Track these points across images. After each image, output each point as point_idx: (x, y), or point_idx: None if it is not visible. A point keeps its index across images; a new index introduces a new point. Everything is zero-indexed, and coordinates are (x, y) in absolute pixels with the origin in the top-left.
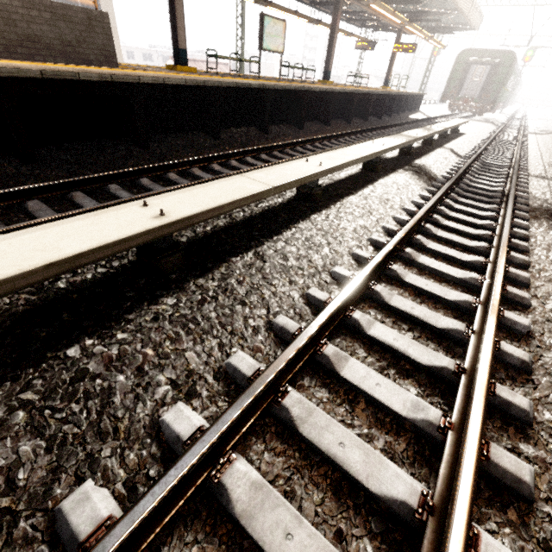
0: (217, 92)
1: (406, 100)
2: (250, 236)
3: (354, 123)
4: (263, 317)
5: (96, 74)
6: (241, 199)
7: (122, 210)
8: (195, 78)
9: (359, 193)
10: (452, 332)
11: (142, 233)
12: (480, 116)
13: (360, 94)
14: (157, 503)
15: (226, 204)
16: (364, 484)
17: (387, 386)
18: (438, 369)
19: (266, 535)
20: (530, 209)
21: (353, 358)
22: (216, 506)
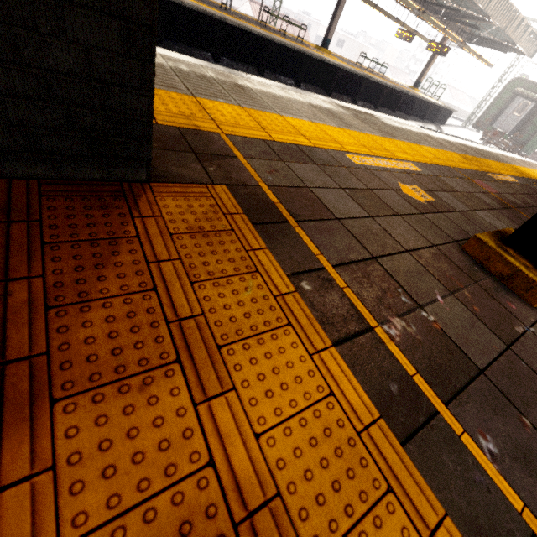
0: None
1: (414, 103)
2: None
3: (306, 89)
4: None
5: None
6: None
7: None
8: None
9: None
10: None
11: None
12: None
13: (317, 60)
14: None
15: None
16: None
17: None
18: None
19: None
20: None
21: None
22: None
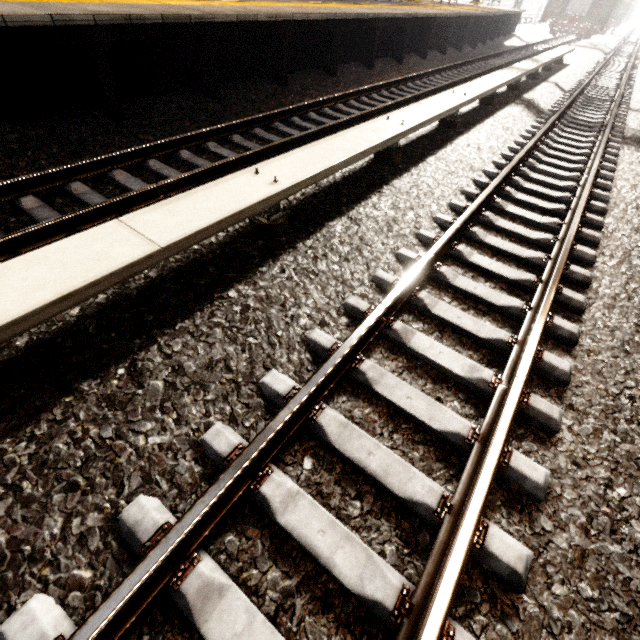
0: (340, 25)
1: (502, 21)
2: (426, 149)
3: (448, 54)
4: (456, 188)
5: (267, 15)
6: (433, 118)
7: (379, 122)
8: (320, 9)
9: (485, 123)
10: (562, 198)
11: (403, 132)
12: (587, 39)
13: (459, 17)
14: (460, 225)
15: (428, 120)
16: (528, 237)
17: (531, 215)
18: (556, 210)
19: (494, 244)
20: (623, 137)
21: (510, 205)
22: (470, 241)
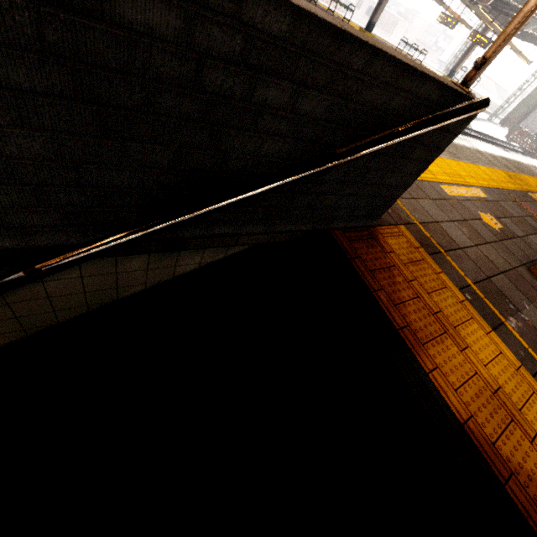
0: None
1: None
2: None
3: None
4: None
5: None
6: None
7: None
8: None
9: None
10: None
11: None
12: (533, 158)
13: None
14: None
15: None
16: None
17: None
18: None
19: None
20: None
21: None
22: None
